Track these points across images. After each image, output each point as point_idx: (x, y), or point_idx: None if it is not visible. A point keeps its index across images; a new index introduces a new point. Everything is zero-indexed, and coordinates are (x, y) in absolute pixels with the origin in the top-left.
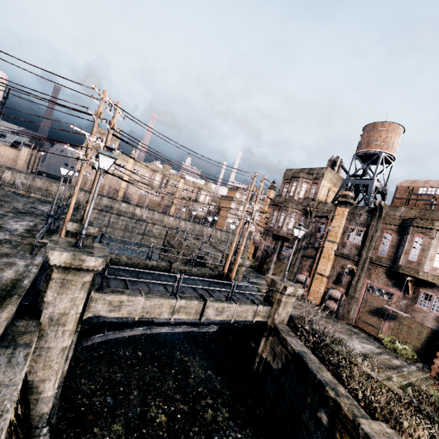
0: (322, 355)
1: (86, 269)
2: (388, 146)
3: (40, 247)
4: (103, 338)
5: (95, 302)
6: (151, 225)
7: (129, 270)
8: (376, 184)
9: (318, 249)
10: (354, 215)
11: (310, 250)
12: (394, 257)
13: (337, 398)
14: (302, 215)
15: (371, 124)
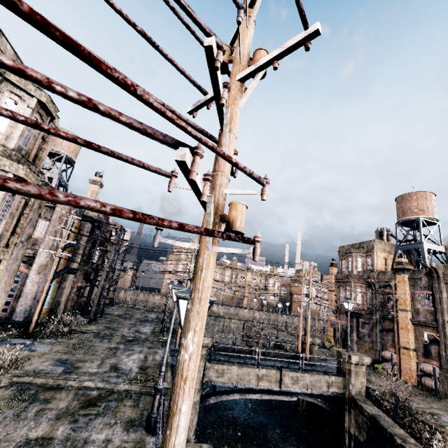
0: (402, 422)
1: (203, 345)
2: (423, 211)
3: (164, 342)
4: (215, 400)
5: (208, 369)
6: (228, 320)
7: (222, 354)
8: (426, 246)
9: (394, 320)
10: (415, 280)
11: (386, 322)
12: None
13: (402, 443)
14: (366, 287)
15: (399, 196)
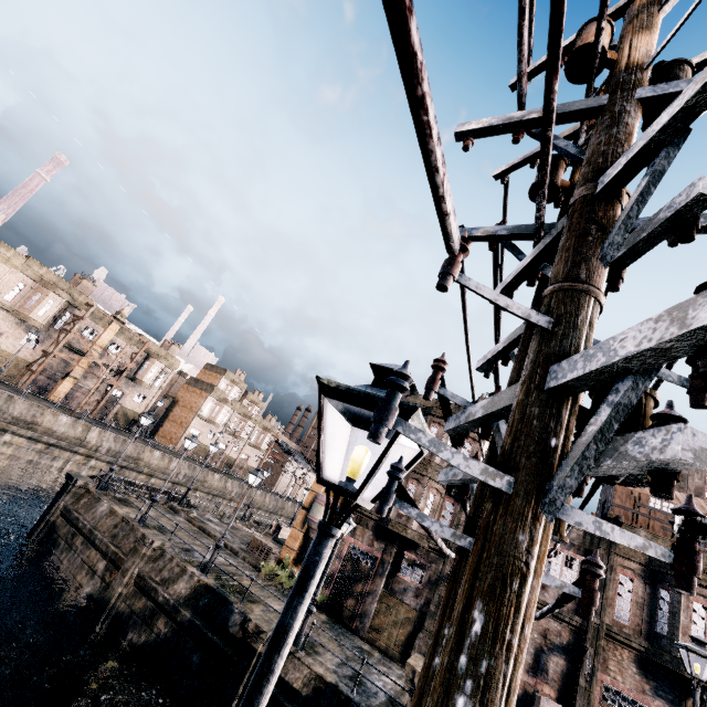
0: None
1: None
2: None
3: None
4: None
5: None
6: None
7: None
8: None
9: None
10: None
11: None
12: (648, 630)
13: None
14: (446, 495)
15: None
